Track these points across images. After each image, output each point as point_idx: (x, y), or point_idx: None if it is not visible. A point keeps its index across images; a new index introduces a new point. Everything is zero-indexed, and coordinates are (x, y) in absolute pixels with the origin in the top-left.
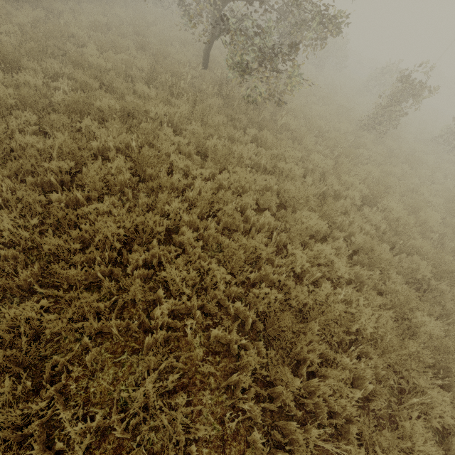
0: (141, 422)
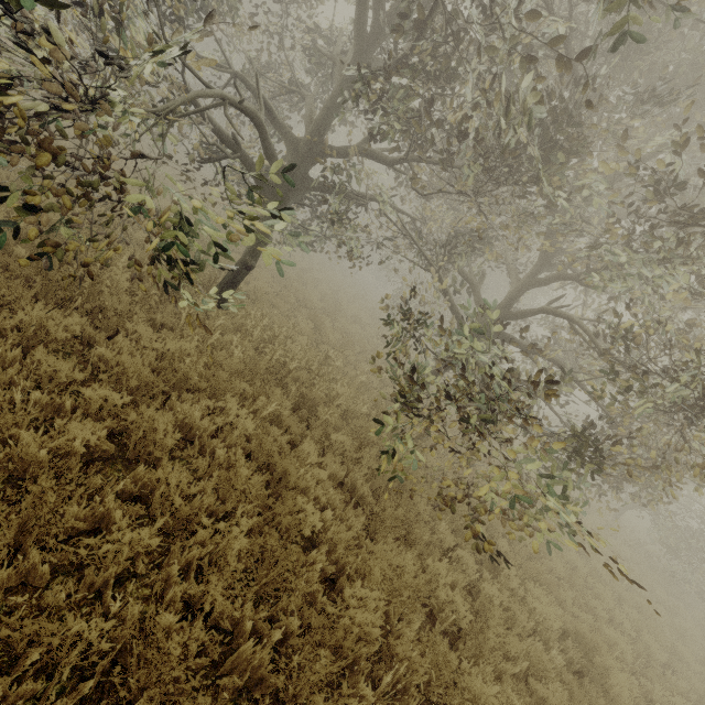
0: None
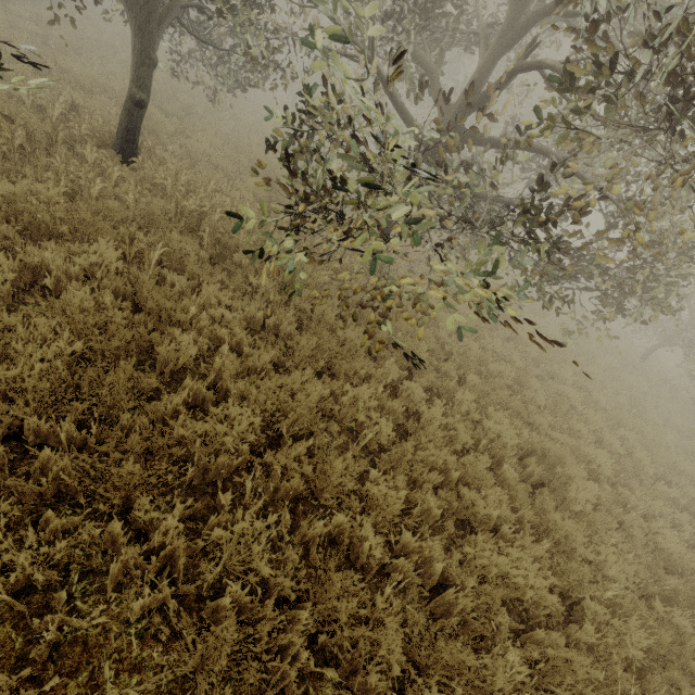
0: (683, 510)
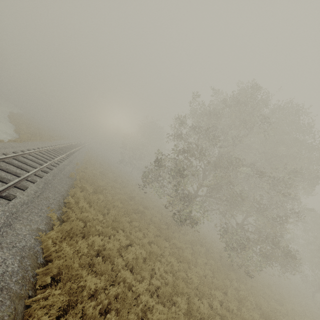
0: None
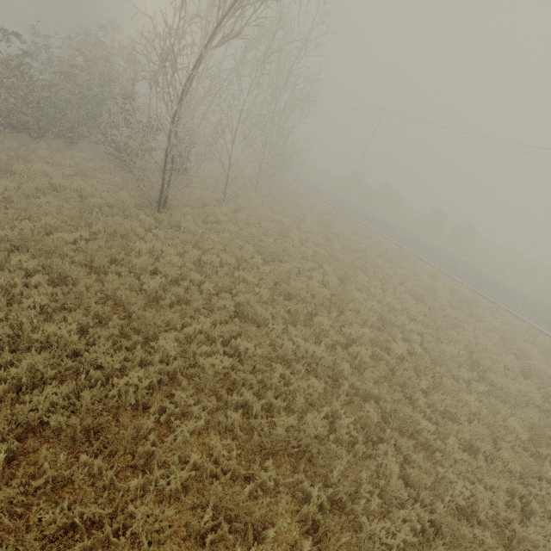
0: None
